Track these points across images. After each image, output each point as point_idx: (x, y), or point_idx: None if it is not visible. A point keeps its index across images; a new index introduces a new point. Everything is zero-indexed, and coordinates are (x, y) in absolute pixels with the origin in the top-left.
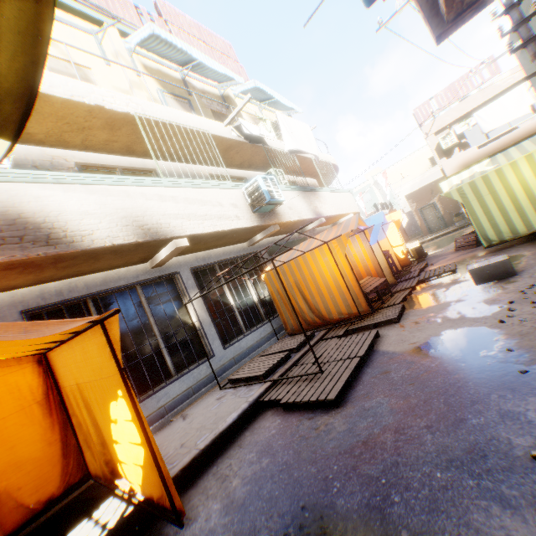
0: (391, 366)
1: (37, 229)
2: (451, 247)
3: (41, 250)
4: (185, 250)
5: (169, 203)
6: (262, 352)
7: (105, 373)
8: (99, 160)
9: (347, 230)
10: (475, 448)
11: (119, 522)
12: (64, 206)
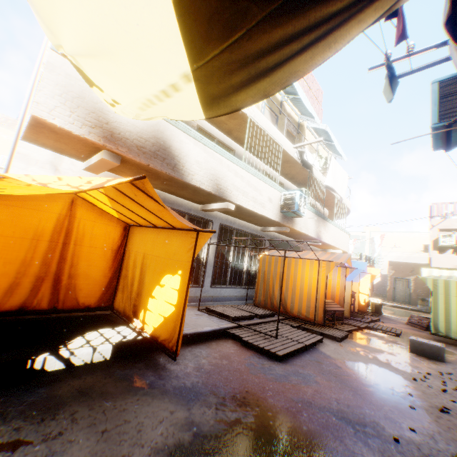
0: (324, 361)
1: (172, 158)
2: (404, 320)
3: (168, 171)
4: (225, 211)
5: (238, 179)
6: (231, 305)
7: (176, 257)
8: (209, 129)
9: (337, 261)
10: (361, 420)
11: (134, 339)
12: (190, 152)
